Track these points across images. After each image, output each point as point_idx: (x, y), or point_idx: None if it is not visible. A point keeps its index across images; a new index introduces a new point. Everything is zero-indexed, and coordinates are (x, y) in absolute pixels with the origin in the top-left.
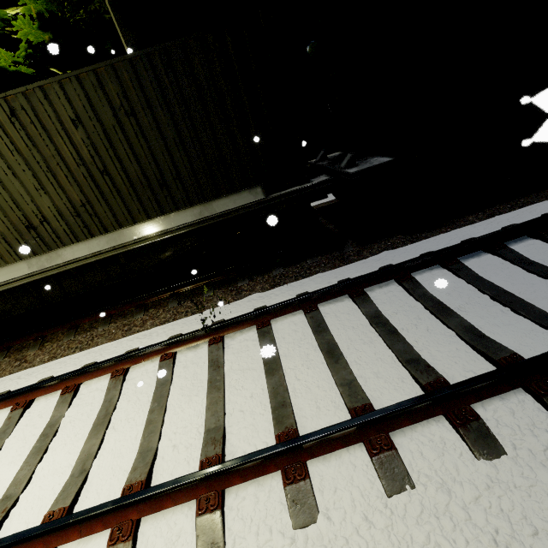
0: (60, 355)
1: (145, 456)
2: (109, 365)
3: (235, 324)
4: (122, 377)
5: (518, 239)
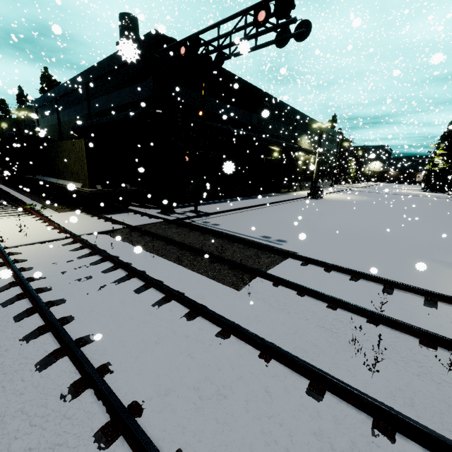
0: None
1: None
2: None
3: None
4: None
5: None
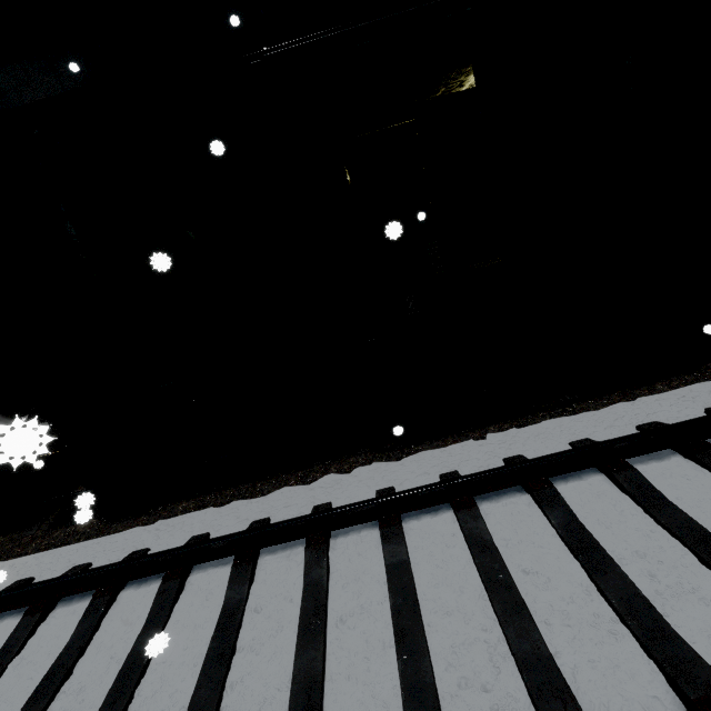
0: None
1: None
2: None
3: None
4: None
5: (94, 590)
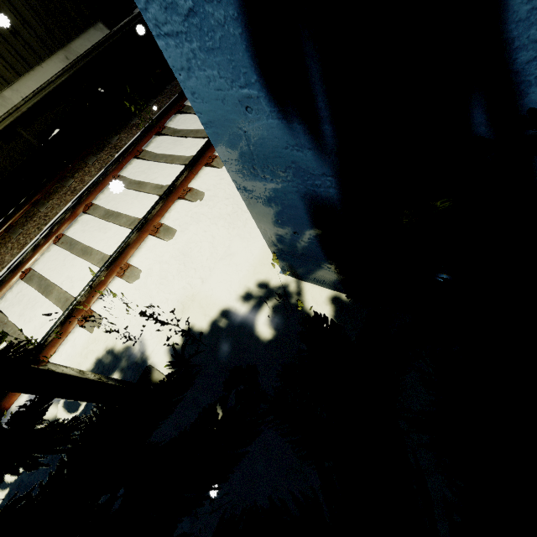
0: (29, 240)
1: (188, 159)
2: (103, 179)
3: (165, 115)
4: (122, 176)
5: None
